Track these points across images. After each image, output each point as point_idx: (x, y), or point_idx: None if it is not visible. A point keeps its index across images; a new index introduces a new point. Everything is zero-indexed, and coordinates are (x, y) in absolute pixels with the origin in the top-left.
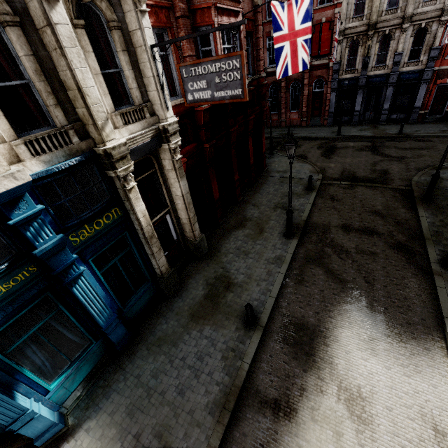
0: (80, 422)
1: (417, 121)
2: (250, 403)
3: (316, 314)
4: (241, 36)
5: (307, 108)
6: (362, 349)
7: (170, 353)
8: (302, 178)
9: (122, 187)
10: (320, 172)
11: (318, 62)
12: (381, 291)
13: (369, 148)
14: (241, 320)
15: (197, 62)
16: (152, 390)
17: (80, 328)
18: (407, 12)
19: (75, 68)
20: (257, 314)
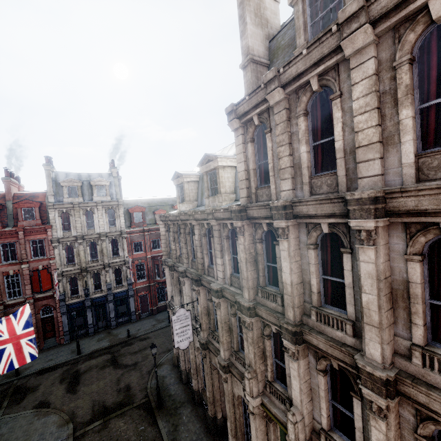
0: None
1: (137, 319)
2: None
3: None
4: None
5: (38, 333)
6: None
7: None
8: None
9: None
10: (70, 420)
11: (42, 295)
12: None
13: (110, 362)
14: None
15: None
16: None
17: None
18: (105, 262)
19: None
20: None
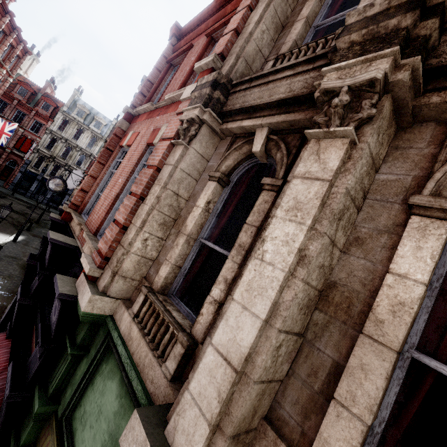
0: None
1: None
2: None
3: None
4: None
5: None
6: None
7: None
8: None
9: None
10: None
11: (17, 152)
12: None
13: (27, 206)
14: None
15: None
16: None
17: None
18: (68, 163)
19: None
20: None
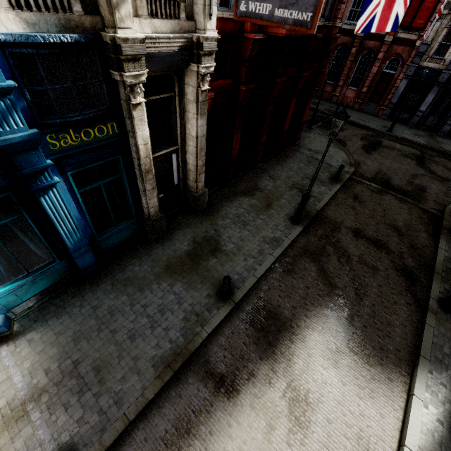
0: (25, 331)
1: None
2: (196, 370)
3: (292, 308)
4: None
5: (368, 89)
6: (325, 357)
7: (133, 297)
8: (332, 165)
9: (126, 99)
10: (353, 165)
11: (404, 35)
12: (368, 308)
13: (415, 157)
14: (216, 289)
15: None
16: (104, 326)
17: (44, 243)
18: None
19: None
20: (233, 288)
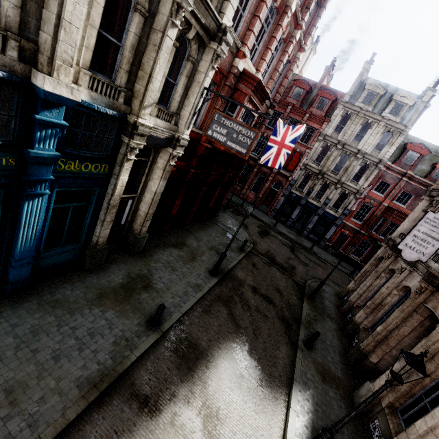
0: None
1: (323, 247)
2: (121, 392)
3: (208, 341)
4: (253, 122)
5: (263, 196)
6: (232, 381)
7: (62, 318)
8: (239, 239)
9: (124, 154)
10: (253, 243)
11: (283, 172)
12: (261, 344)
13: (289, 246)
14: (146, 319)
15: (228, 117)
16: (24, 344)
17: None
18: (341, 179)
19: (158, 64)
20: (162, 320)
